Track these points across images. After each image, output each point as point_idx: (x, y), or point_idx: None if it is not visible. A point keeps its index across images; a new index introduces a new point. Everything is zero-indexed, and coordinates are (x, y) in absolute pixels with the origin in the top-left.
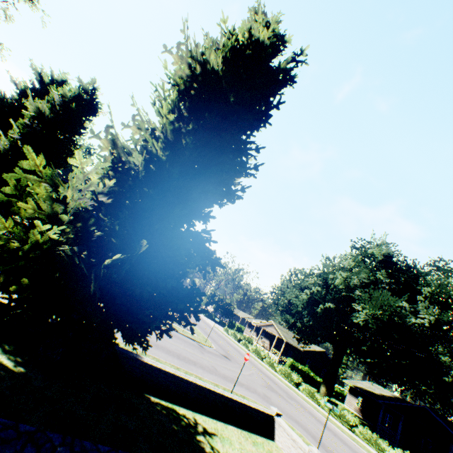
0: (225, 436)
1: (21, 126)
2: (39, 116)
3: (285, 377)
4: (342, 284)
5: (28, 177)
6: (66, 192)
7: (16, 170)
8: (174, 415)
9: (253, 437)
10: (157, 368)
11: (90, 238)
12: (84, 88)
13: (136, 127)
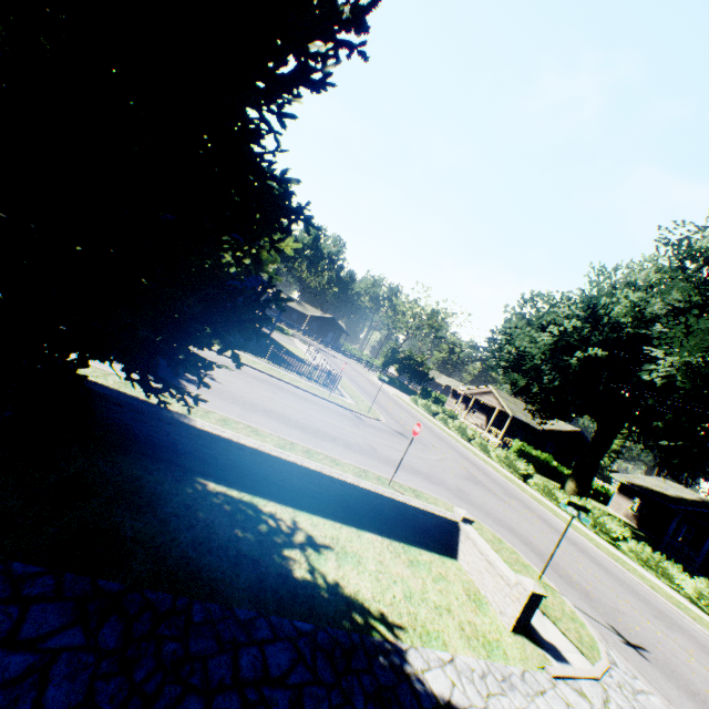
0: (350, 550)
1: None
2: None
3: (505, 466)
4: (626, 316)
5: None
6: None
7: None
8: (248, 514)
9: (411, 553)
10: (223, 439)
11: None
12: None
13: None
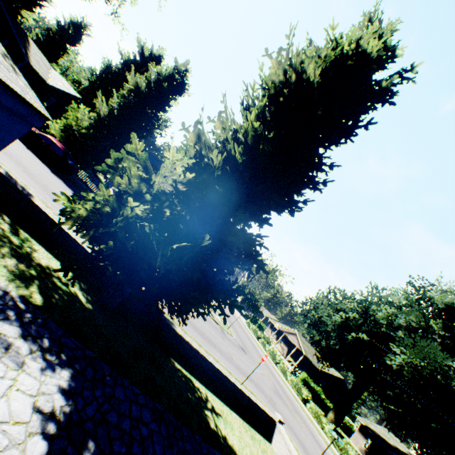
0: (228, 420)
1: (120, 97)
2: (136, 90)
3: (295, 389)
4: (384, 319)
5: (129, 157)
6: (156, 179)
7: (122, 151)
8: (190, 385)
9: (252, 432)
10: (185, 340)
11: (161, 218)
12: (178, 68)
13: (220, 122)
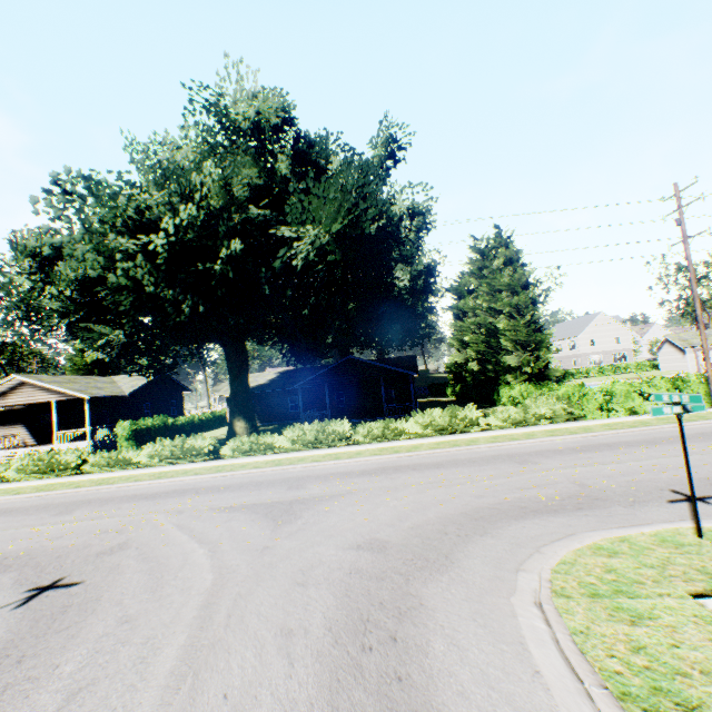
0: None
1: None
2: None
3: (180, 460)
4: (217, 201)
5: None
6: None
7: None
8: None
9: None
10: None
11: None
12: None
13: None
